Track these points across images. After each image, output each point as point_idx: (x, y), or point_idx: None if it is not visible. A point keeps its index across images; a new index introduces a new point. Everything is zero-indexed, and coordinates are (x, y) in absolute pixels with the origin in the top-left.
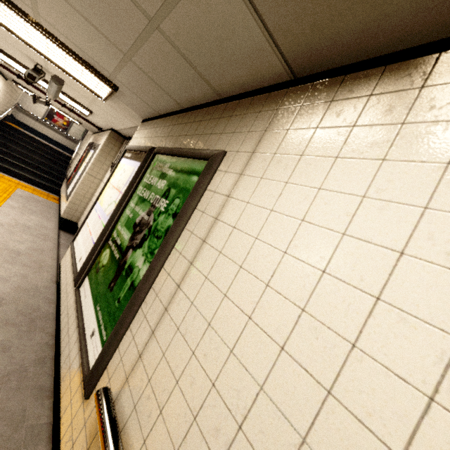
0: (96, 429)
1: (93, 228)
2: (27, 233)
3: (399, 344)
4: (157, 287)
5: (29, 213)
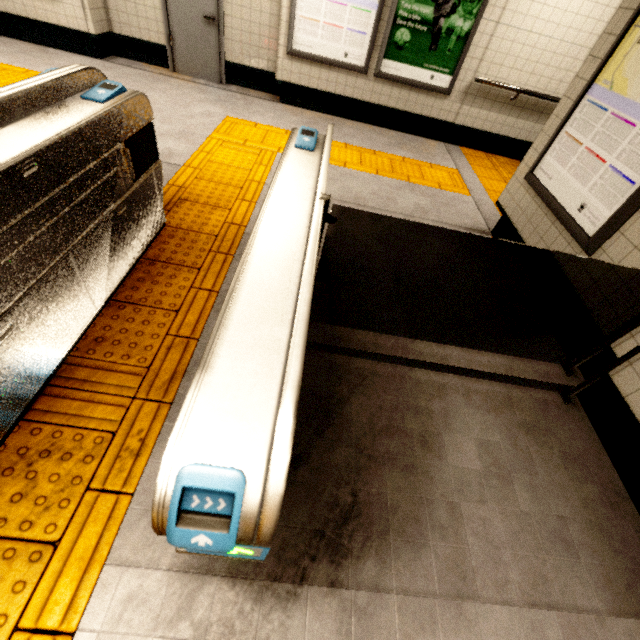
0: (464, 96)
1: (340, 20)
2: (147, 83)
3: (574, 6)
4: (481, 30)
5: (38, 59)
